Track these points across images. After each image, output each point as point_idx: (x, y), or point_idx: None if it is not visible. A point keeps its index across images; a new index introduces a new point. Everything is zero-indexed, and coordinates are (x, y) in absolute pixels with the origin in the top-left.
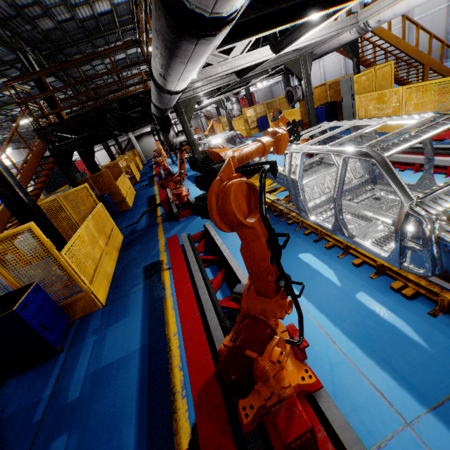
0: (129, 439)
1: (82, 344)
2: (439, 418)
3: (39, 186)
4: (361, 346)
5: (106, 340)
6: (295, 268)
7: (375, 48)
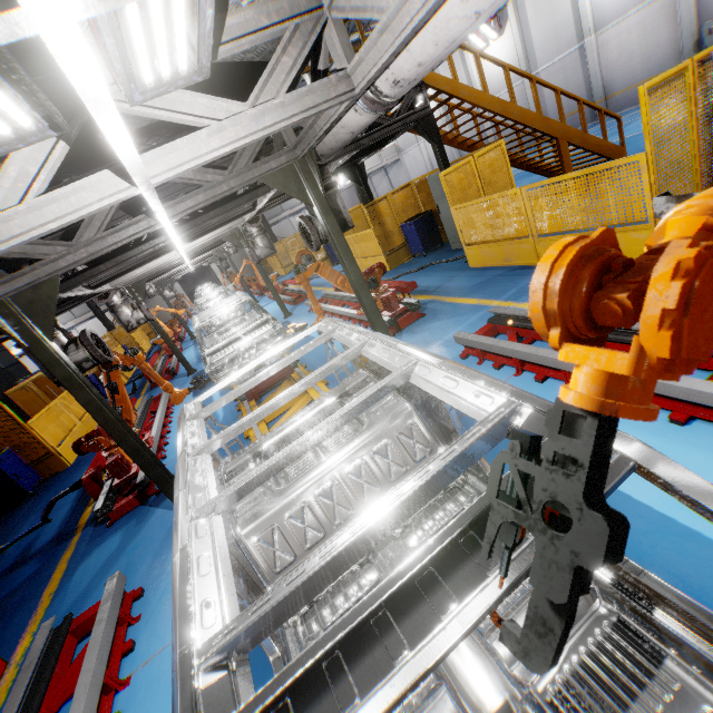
0: None
1: None
2: None
3: None
4: None
5: None
6: None
7: (476, 120)
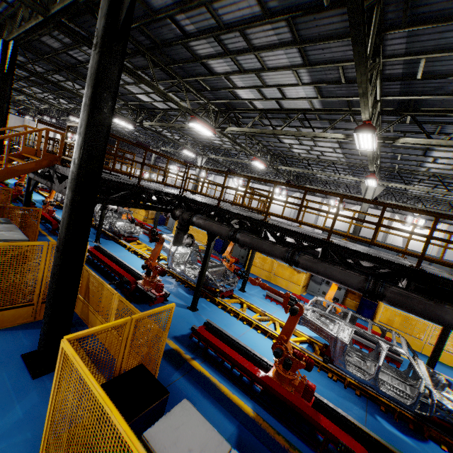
0: None
1: None
2: (368, 424)
3: None
4: (337, 403)
5: None
6: None
7: None
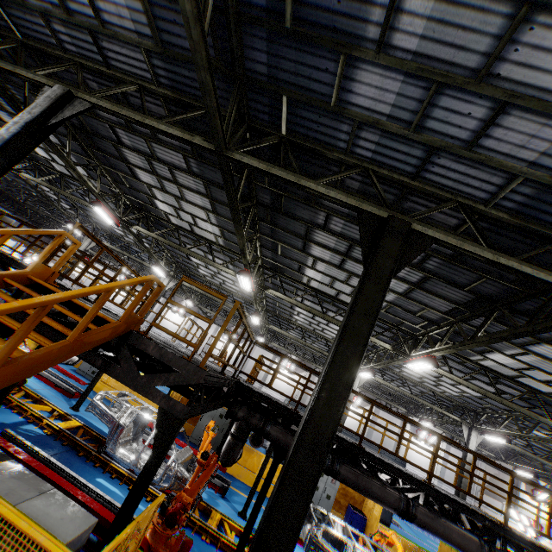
0: None
1: None
2: None
3: None
4: None
5: None
6: None
7: None
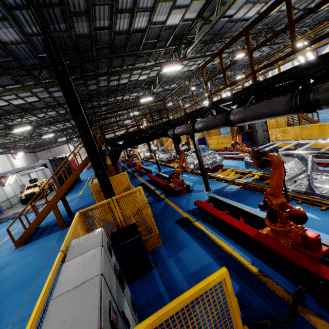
0: (246, 298)
1: (165, 263)
2: None
3: None
4: None
5: (183, 259)
6: None
7: None
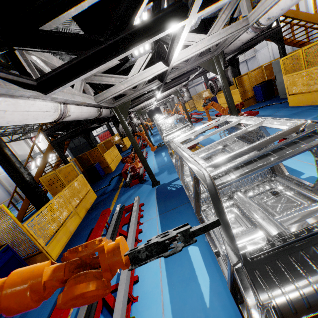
0: None
1: None
2: None
3: (59, 159)
4: None
5: None
6: (179, 263)
7: (306, 30)
